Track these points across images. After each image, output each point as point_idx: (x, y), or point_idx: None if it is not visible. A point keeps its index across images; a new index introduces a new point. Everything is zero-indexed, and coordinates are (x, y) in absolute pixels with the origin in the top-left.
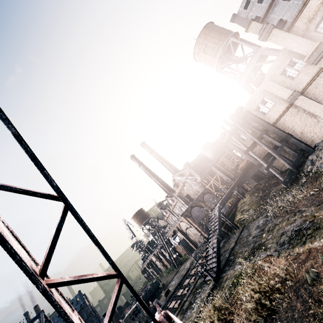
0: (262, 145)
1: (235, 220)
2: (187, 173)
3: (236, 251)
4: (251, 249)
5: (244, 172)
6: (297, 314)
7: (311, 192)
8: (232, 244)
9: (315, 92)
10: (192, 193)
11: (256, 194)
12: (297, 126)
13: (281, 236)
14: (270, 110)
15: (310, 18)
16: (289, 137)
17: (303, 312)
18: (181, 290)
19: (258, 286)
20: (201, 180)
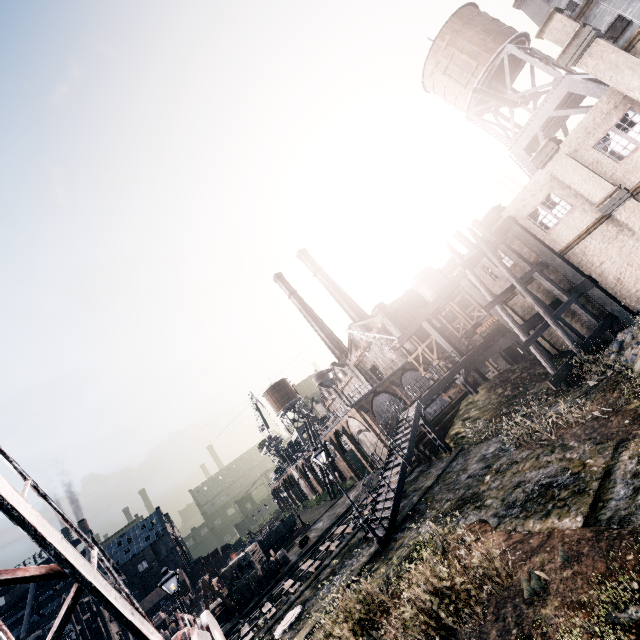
0: (527, 295)
1: (450, 434)
2: (378, 325)
3: (433, 495)
4: (457, 499)
5: (486, 343)
6: None
7: (597, 411)
8: (430, 480)
9: None
10: (383, 364)
11: (500, 391)
12: (611, 265)
13: (515, 490)
14: (559, 222)
15: None
16: (590, 285)
17: None
18: (328, 544)
19: (434, 580)
20: (400, 345)
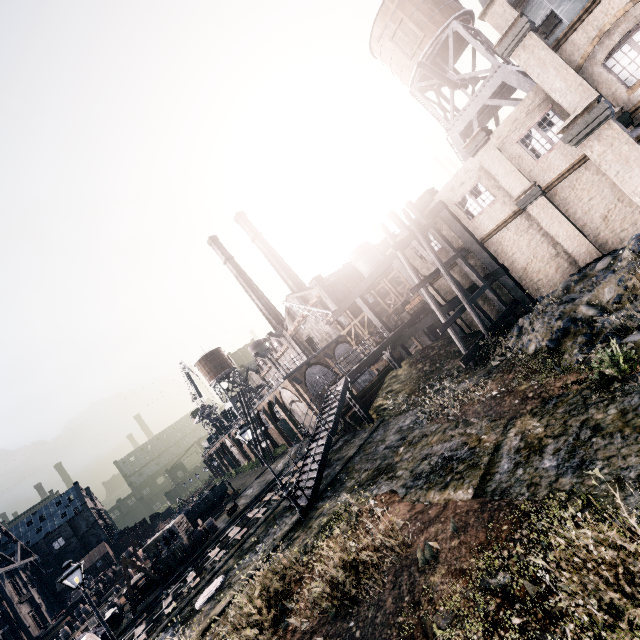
0: (449, 279)
1: (374, 405)
2: (315, 297)
3: (354, 465)
4: (373, 470)
5: (412, 321)
6: (381, 617)
7: (495, 390)
8: (352, 450)
9: (568, 196)
10: (319, 336)
11: (420, 366)
12: (520, 256)
13: (422, 462)
14: (483, 211)
15: (603, 31)
16: (502, 273)
17: (390, 616)
18: (255, 511)
19: (343, 555)
20: (334, 319)
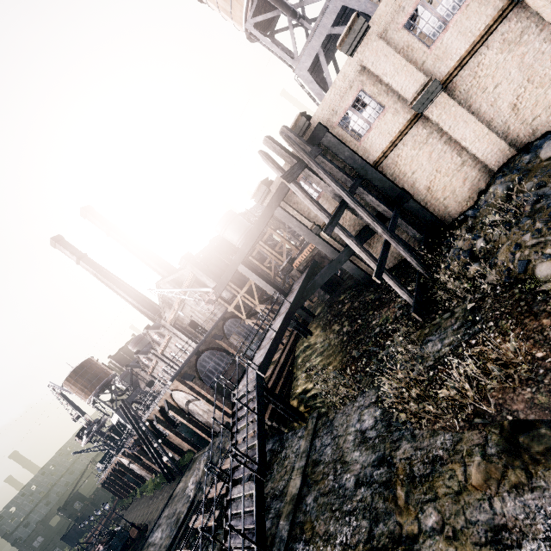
0: (361, 211)
1: (295, 392)
2: (188, 277)
3: (310, 519)
4: (364, 549)
5: (308, 277)
6: None
7: (540, 353)
8: (294, 480)
9: (470, 88)
10: (202, 317)
11: (337, 327)
12: (422, 174)
13: None
14: (372, 127)
15: None
16: (406, 197)
17: None
18: None
19: None
20: (216, 296)
